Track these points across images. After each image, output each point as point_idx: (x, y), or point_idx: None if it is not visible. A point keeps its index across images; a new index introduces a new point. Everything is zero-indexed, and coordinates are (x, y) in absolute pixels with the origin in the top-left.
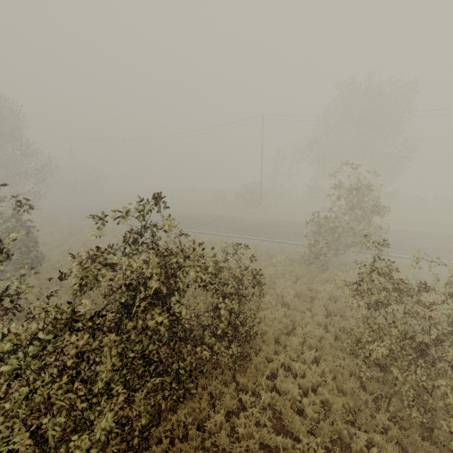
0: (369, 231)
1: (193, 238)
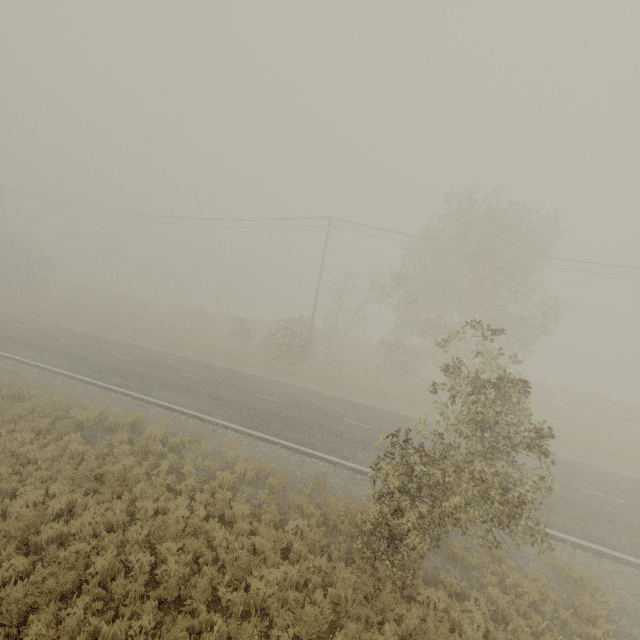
0: (522, 497)
1: (134, 423)
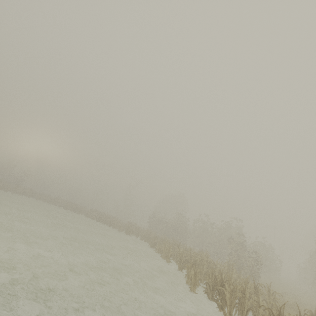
0: None
1: None
